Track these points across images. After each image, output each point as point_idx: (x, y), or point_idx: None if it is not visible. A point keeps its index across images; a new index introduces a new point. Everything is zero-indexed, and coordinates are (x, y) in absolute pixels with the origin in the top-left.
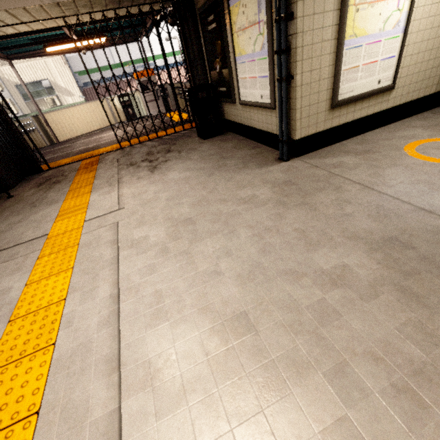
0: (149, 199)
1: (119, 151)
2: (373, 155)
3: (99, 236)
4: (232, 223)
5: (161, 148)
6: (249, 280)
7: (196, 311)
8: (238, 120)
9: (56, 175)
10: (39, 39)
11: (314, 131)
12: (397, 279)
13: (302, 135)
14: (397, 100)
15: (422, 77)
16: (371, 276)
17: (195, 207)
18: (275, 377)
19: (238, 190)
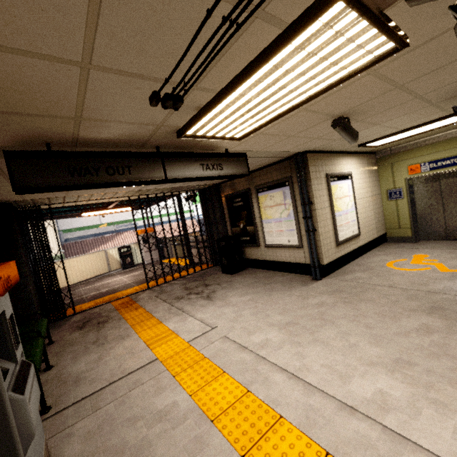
0: (235, 317)
1: (148, 291)
2: (373, 271)
3: (219, 348)
4: (326, 318)
5: (194, 284)
6: (379, 343)
7: (367, 366)
8: (262, 258)
9: (91, 317)
10: (78, 207)
11: (331, 259)
12: (455, 323)
13: (326, 262)
14: (363, 241)
15: (369, 229)
16: (442, 325)
17: (285, 315)
18: (451, 378)
19: (306, 300)
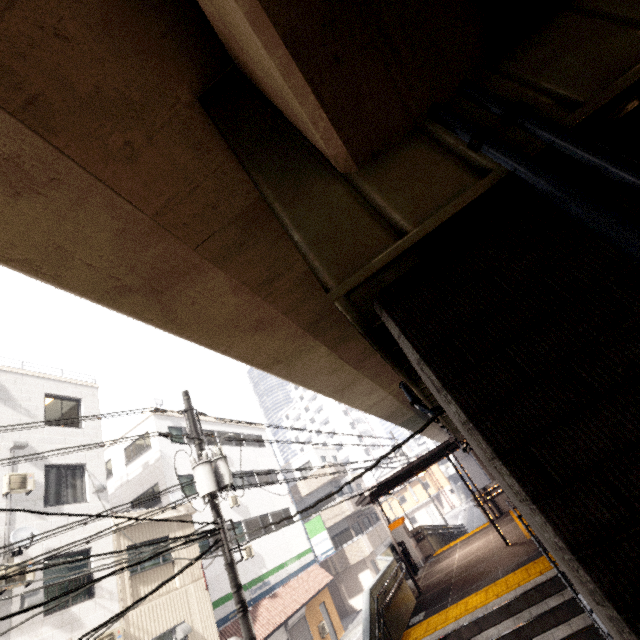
0: None
1: None
2: None
3: None
4: None
5: None
6: None
7: None
8: None
9: None
10: None
11: None
12: None
13: None
14: None
15: None
16: None
17: None
18: None
19: None
